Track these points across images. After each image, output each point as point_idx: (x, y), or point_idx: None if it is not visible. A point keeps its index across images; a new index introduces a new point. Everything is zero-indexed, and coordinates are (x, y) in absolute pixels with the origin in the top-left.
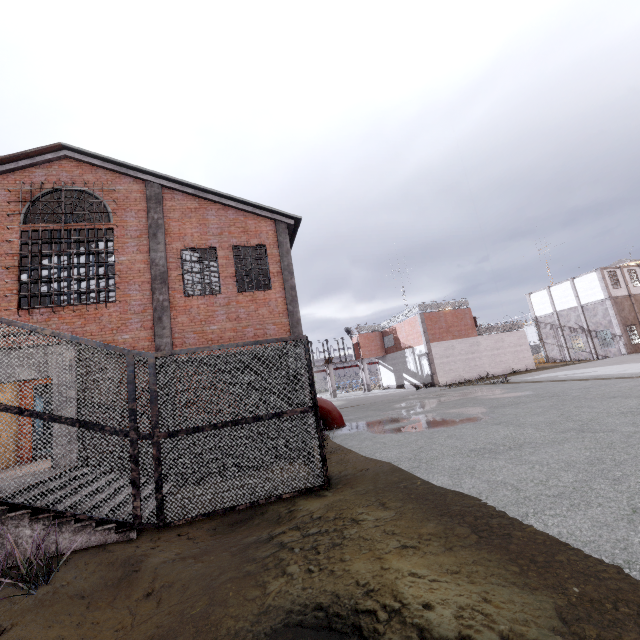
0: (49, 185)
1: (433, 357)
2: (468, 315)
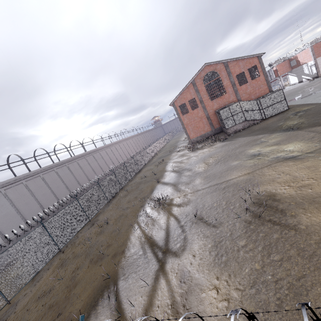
0: (205, 74)
1: (318, 65)
2: None
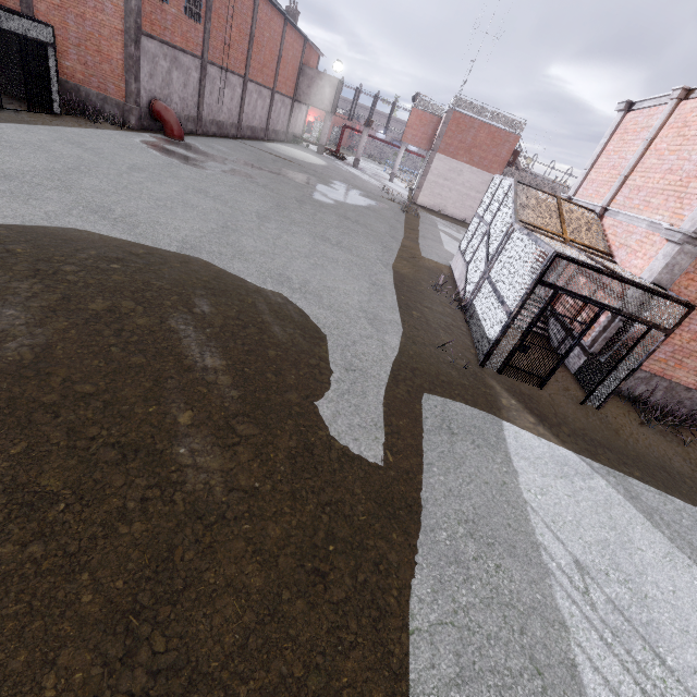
0: None
1: (430, 170)
2: (509, 145)
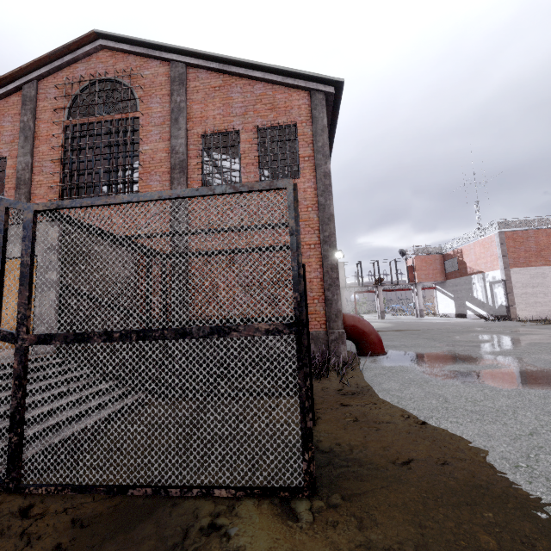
0: (88, 79)
1: (512, 285)
2: None
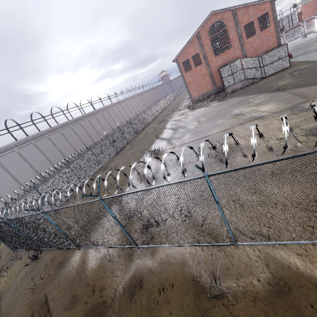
0: (211, 24)
1: None
2: None
